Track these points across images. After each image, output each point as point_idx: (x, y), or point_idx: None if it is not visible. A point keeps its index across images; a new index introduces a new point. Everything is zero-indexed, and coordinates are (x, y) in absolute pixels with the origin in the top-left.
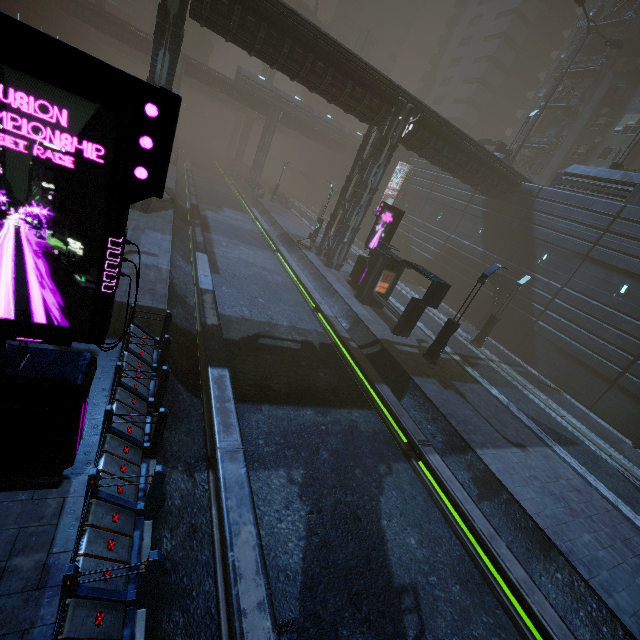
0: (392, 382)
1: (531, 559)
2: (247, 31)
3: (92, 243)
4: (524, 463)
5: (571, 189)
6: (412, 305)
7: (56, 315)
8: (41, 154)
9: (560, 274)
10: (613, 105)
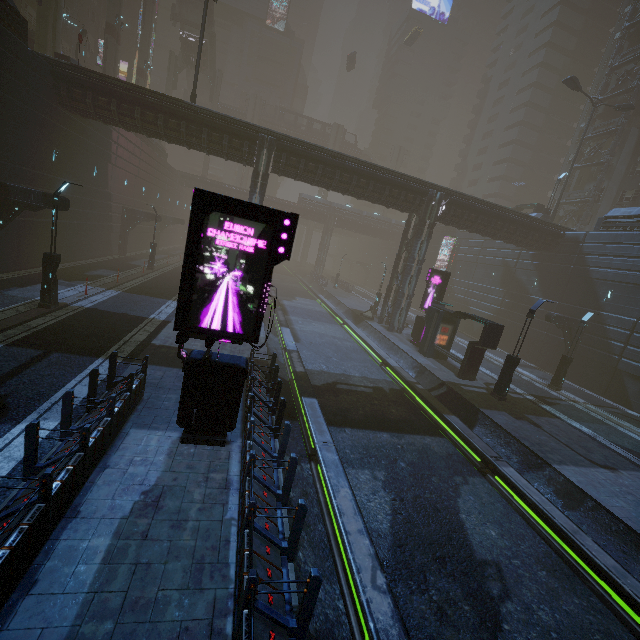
0: (461, 416)
1: (628, 560)
2: (309, 172)
3: (257, 287)
4: (613, 481)
5: (616, 229)
6: (471, 348)
7: (237, 327)
8: (242, 248)
9: (631, 308)
10: None
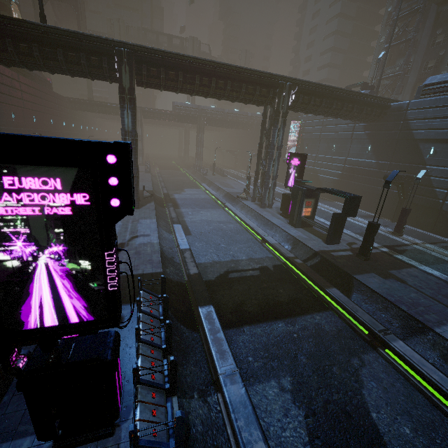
0: (338, 283)
1: None
2: (171, 80)
3: (95, 259)
4: None
5: (435, 95)
6: (335, 219)
7: (84, 314)
8: (50, 212)
9: None
10: (445, 25)
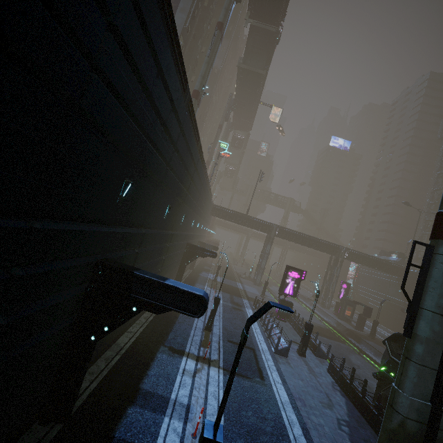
0: (354, 340)
1: None
2: (290, 238)
3: (297, 285)
4: None
5: None
6: (359, 316)
7: (292, 293)
8: (294, 277)
9: None
10: None
